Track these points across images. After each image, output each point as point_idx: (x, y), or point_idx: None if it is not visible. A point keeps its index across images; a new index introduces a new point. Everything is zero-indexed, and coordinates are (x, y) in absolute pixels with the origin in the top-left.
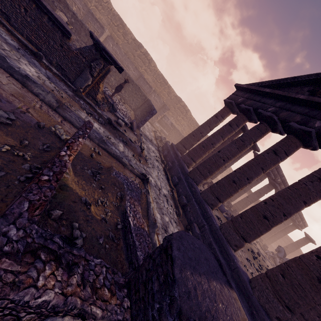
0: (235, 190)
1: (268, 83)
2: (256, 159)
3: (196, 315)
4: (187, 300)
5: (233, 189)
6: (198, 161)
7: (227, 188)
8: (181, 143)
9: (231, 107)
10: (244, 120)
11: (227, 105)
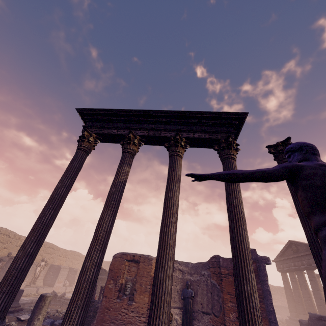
0: (325, 308)
1: (280, 254)
2: (311, 288)
3: (307, 323)
4: (305, 322)
5: (324, 309)
6: (307, 312)
7: (322, 311)
8: (291, 311)
9: (282, 271)
10: (293, 274)
11: (281, 272)
